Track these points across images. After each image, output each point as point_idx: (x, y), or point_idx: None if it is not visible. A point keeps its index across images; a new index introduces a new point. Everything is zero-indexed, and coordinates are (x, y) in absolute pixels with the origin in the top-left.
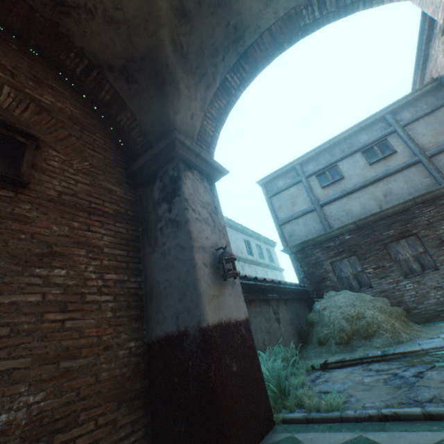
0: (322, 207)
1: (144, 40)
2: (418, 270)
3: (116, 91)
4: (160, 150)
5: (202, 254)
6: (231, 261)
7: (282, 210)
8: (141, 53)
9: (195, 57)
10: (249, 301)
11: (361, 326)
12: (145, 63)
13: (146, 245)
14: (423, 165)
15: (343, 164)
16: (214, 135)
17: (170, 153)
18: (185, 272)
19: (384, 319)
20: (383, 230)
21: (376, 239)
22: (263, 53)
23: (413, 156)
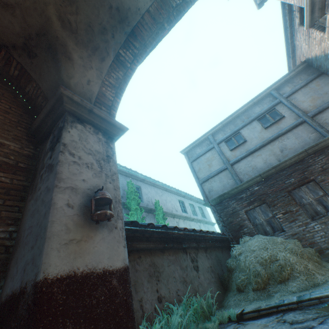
0: (232, 165)
1: (36, 19)
2: (323, 212)
3: (22, 67)
4: (52, 106)
5: (70, 195)
6: (107, 202)
7: (201, 171)
8: (36, 31)
9: (86, 33)
10: (162, 250)
11: (275, 269)
12: (40, 39)
13: (29, 194)
14: (308, 123)
15: (244, 131)
16: (115, 100)
17: (60, 108)
18: (43, 214)
19: (296, 260)
20: (285, 179)
21: (280, 187)
22: (148, 32)
23: (298, 118)
